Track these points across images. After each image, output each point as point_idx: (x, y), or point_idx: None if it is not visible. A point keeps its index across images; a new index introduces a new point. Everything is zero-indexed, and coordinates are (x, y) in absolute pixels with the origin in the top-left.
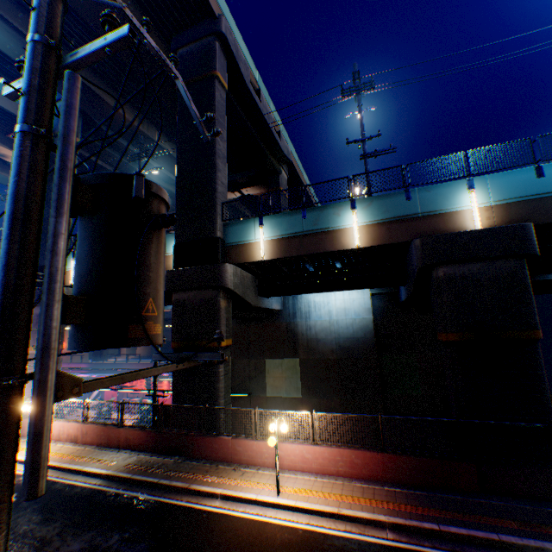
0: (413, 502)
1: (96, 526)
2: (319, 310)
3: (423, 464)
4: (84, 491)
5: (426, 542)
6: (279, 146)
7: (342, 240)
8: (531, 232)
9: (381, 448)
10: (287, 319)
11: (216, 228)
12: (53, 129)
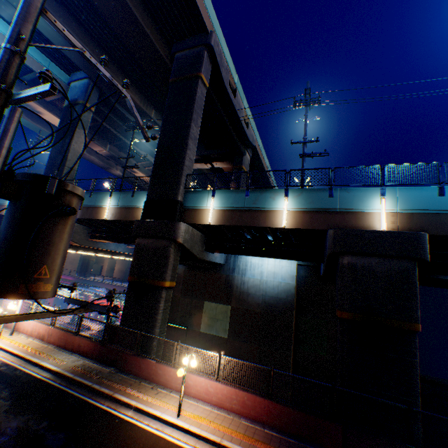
0: (283, 447)
1: (34, 411)
2: (253, 270)
3: (299, 417)
4: (36, 380)
5: None
6: (245, 134)
7: (273, 219)
8: (425, 240)
9: (269, 396)
10: (227, 272)
11: (178, 193)
12: (76, 99)
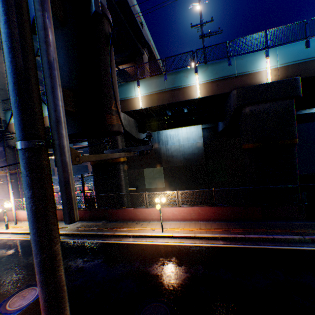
0: (231, 227)
1: (67, 257)
2: (173, 140)
3: (235, 210)
4: None
5: (239, 243)
6: (142, 33)
7: (190, 93)
8: (299, 83)
9: (214, 205)
10: (155, 146)
11: None
12: None
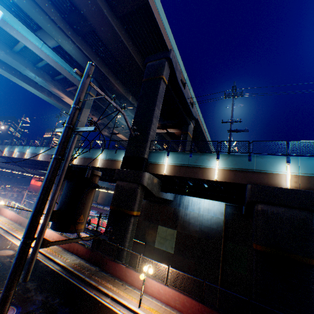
0: None
1: (51, 291)
2: (193, 206)
3: None
4: (51, 270)
5: None
6: (191, 111)
7: (208, 174)
8: None
9: (202, 301)
10: (175, 206)
11: (144, 153)
12: None
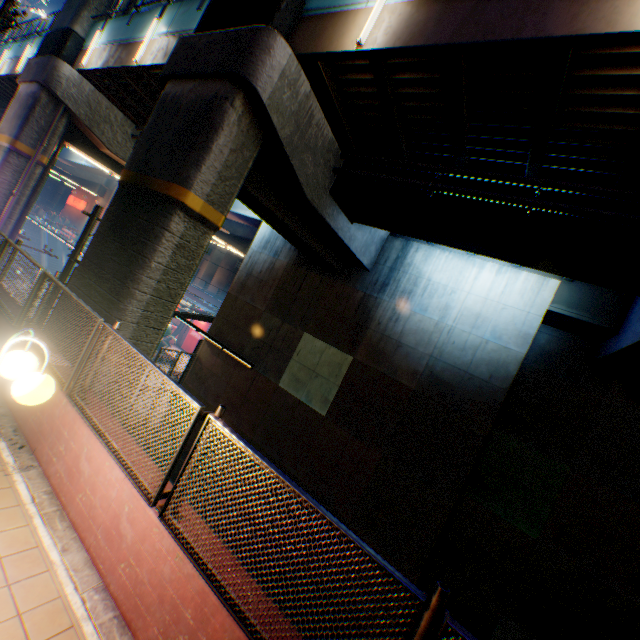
0: None
1: None
2: (429, 298)
3: None
4: None
5: None
6: None
7: (622, 3)
8: None
9: None
10: (368, 289)
11: None
12: None
